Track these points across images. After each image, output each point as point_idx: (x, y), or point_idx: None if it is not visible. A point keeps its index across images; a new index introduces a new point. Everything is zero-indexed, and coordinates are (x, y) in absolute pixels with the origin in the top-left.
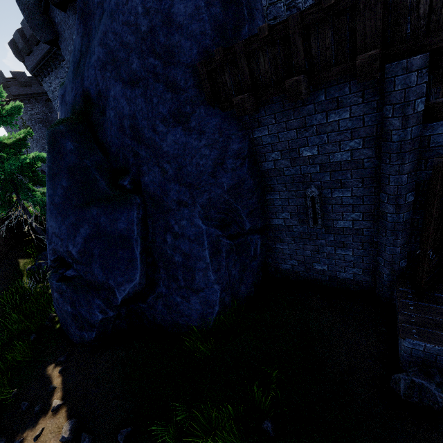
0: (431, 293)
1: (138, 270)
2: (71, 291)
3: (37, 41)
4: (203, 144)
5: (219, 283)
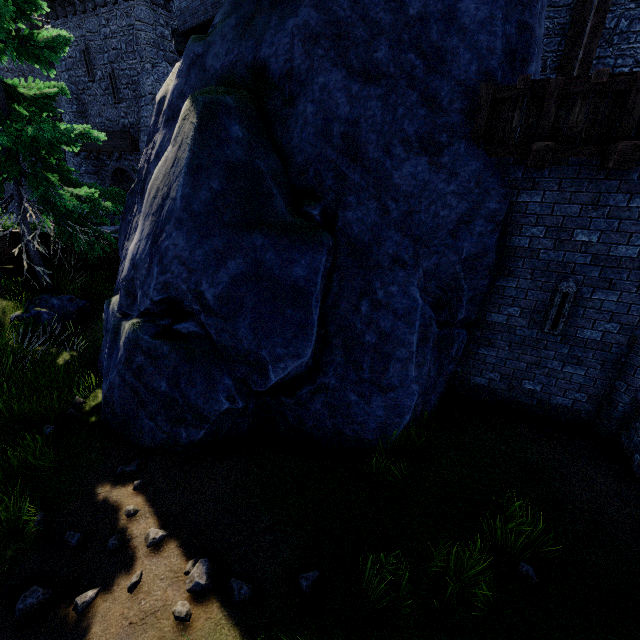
0: None
1: (313, 342)
2: (180, 356)
3: None
4: (452, 190)
5: (419, 383)
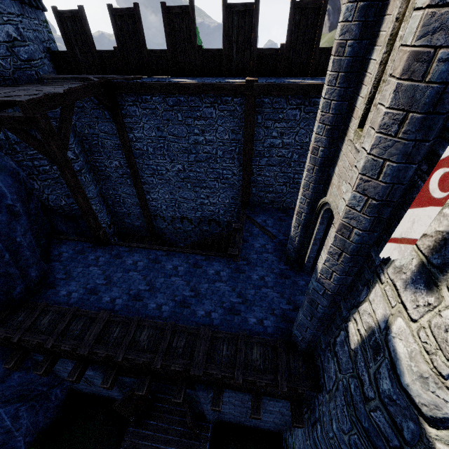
0: (144, 419)
1: None
2: None
3: None
4: None
5: (22, 435)
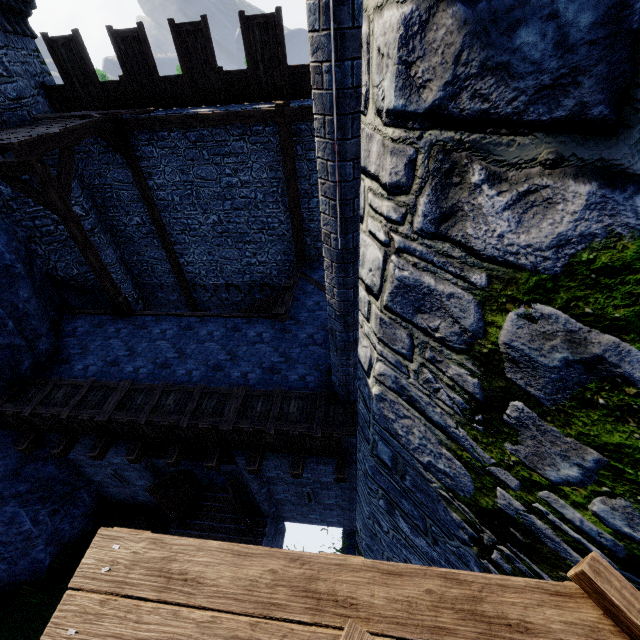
0: (189, 520)
1: None
2: None
3: None
4: (0, 456)
5: (45, 544)
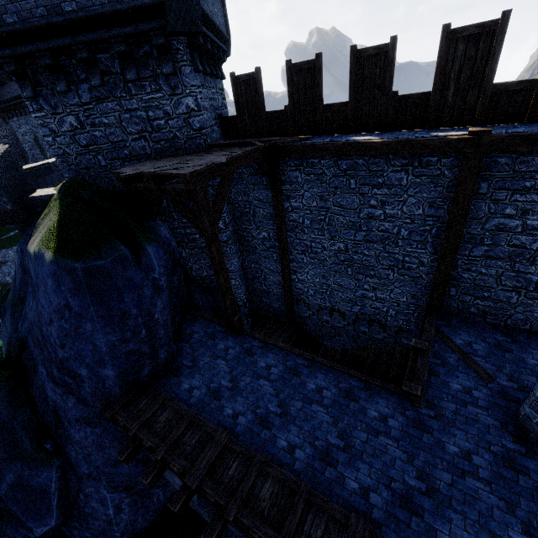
0: None
1: (54, 517)
2: None
3: (1, 84)
4: (108, 445)
5: (120, 531)
